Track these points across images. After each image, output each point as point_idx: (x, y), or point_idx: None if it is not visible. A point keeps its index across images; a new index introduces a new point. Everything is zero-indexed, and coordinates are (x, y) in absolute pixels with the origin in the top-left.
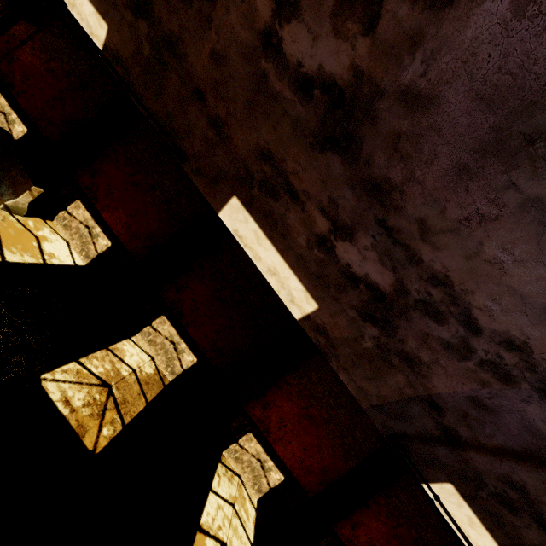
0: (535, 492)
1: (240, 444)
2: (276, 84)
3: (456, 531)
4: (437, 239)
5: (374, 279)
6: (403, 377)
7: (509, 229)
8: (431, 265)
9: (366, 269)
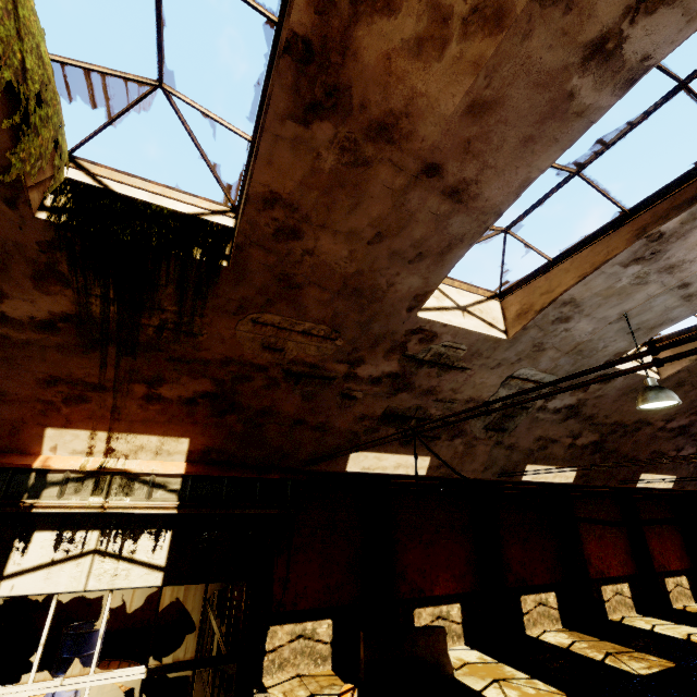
0: None
1: (606, 600)
2: (660, 434)
3: None
4: None
5: (691, 452)
6: None
7: None
8: None
9: (688, 452)
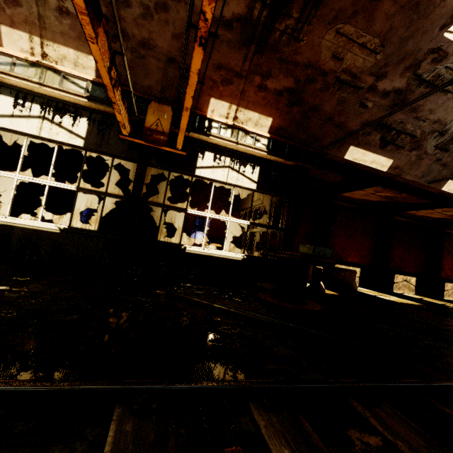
0: None
1: (445, 290)
2: None
3: None
4: None
5: None
6: None
7: None
8: None
9: None
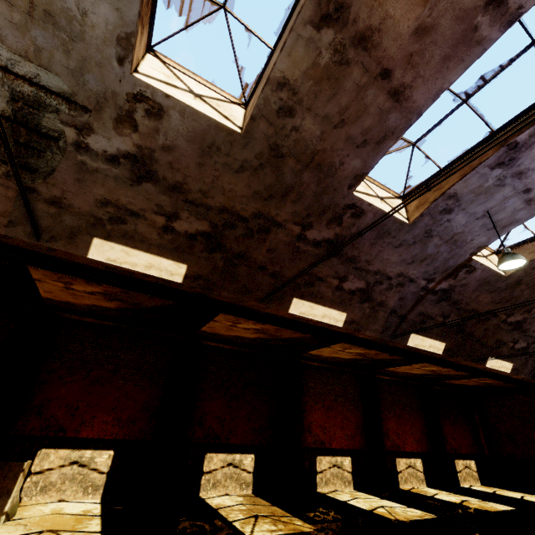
0: (424, 310)
1: (319, 471)
2: (304, 248)
3: (423, 349)
4: (372, 262)
5: (359, 287)
6: (382, 312)
7: (387, 250)
8: (373, 270)
9: (355, 285)
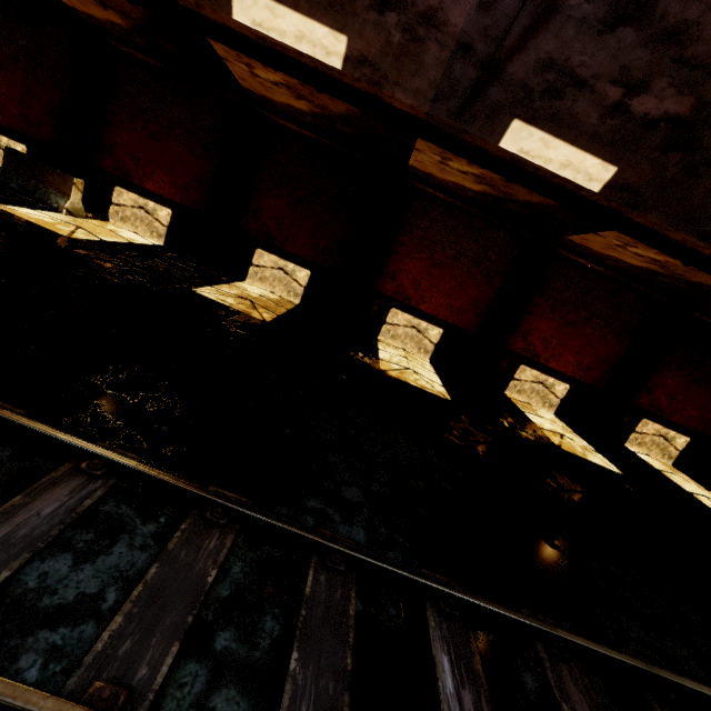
0: (559, 55)
1: (388, 323)
2: None
3: (542, 166)
4: None
5: None
6: (434, 44)
7: None
8: None
9: None
